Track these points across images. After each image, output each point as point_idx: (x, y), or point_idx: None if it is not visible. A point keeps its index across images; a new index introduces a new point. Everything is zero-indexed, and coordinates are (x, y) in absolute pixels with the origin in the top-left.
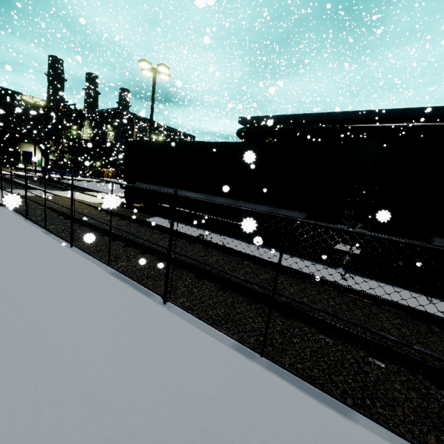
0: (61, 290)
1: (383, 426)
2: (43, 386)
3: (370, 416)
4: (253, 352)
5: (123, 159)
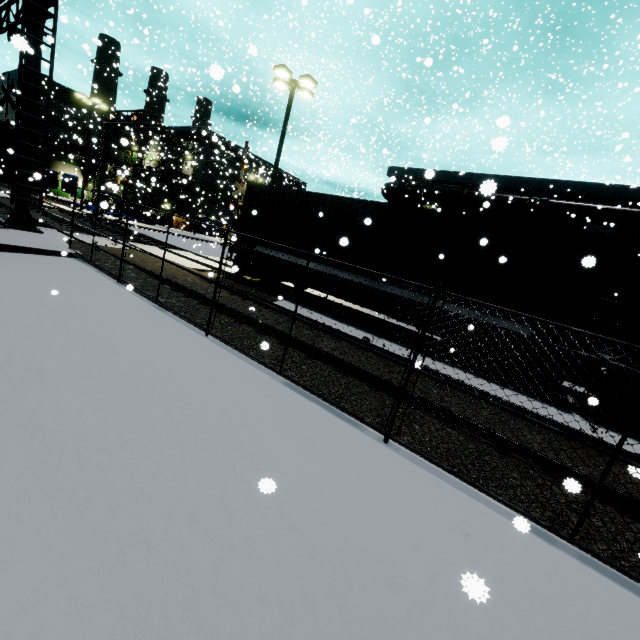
0: (241, 404)
1: None
2: (321, 555)
3: None
4: (547, 532)
5: (201, 203)
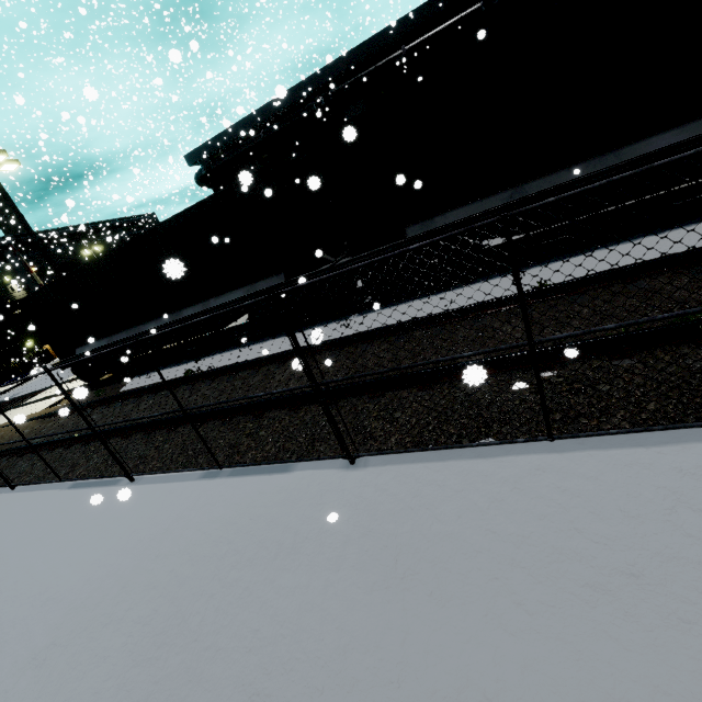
0: (8, 540)
1: (307, 461)
2: (4, 619)
3: (298, 460)
4: (220, 469)
5: None
